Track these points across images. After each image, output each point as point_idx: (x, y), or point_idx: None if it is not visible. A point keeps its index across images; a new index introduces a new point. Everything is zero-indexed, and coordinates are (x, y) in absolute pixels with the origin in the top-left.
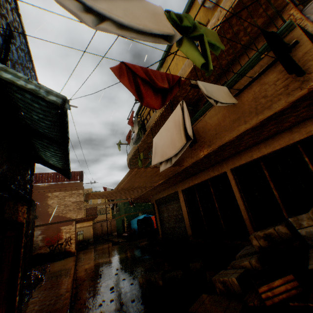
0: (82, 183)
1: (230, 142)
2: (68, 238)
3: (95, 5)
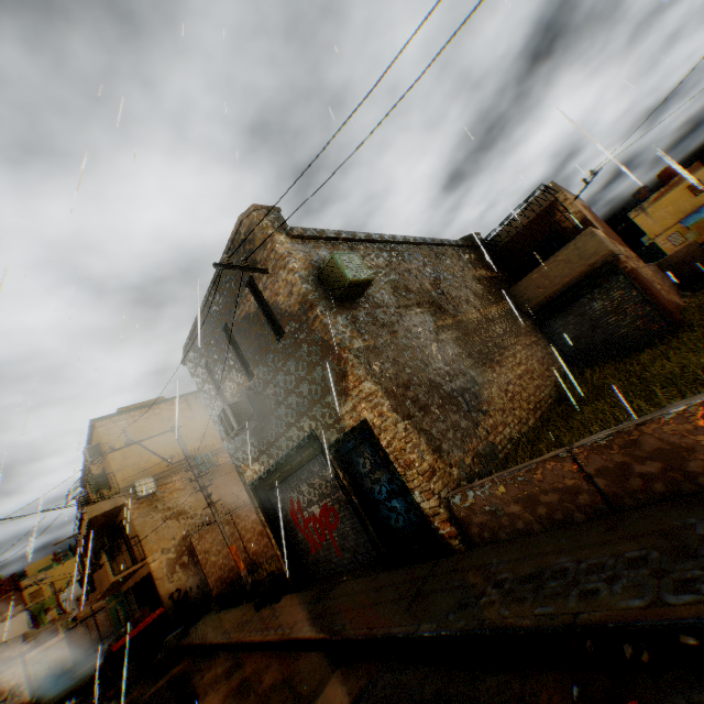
0: (22, 592)
1: (113, 585)
2: (16, 686)
3: (7, 639)
